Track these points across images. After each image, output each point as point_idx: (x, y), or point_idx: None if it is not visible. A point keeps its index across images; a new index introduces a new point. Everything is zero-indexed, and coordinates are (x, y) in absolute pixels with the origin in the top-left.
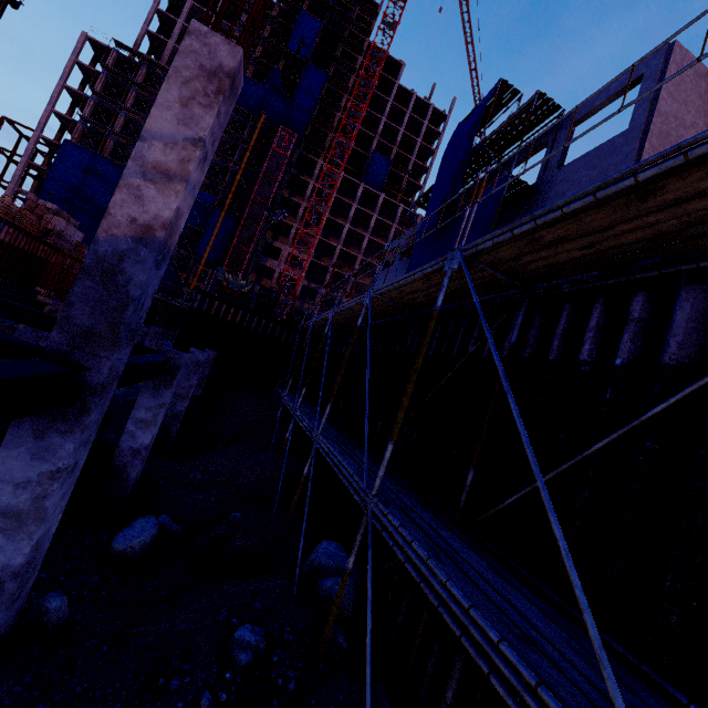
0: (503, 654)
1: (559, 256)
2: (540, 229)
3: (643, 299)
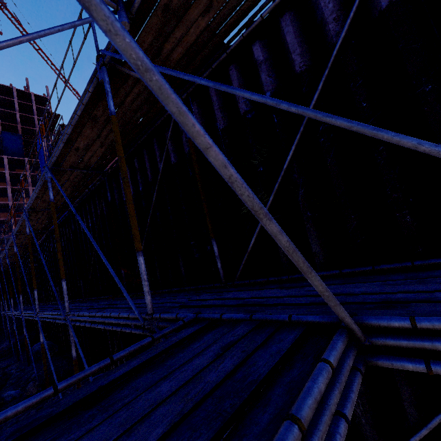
0: (73, 320)
1: (40, 226)
2: (25, 226)
3: (61, 230)
